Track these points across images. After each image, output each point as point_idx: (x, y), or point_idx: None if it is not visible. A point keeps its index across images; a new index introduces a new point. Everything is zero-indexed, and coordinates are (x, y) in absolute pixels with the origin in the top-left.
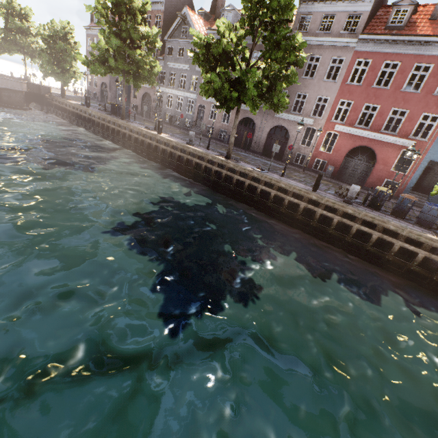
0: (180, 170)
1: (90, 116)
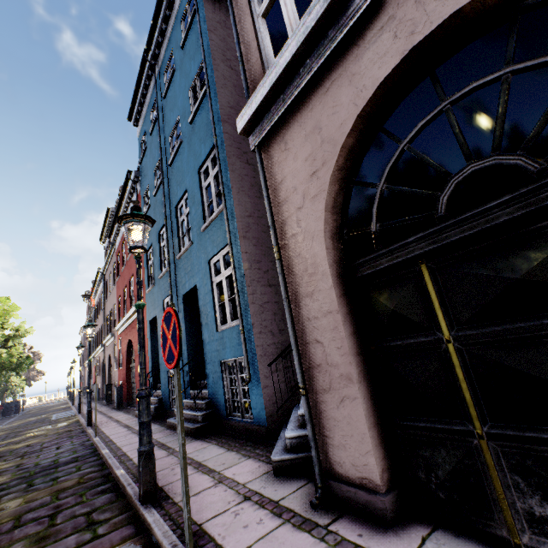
0: None
1: None
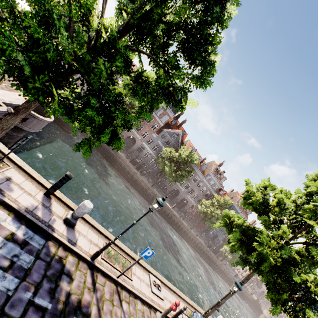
0: (174, 227)
1: (132, 171)
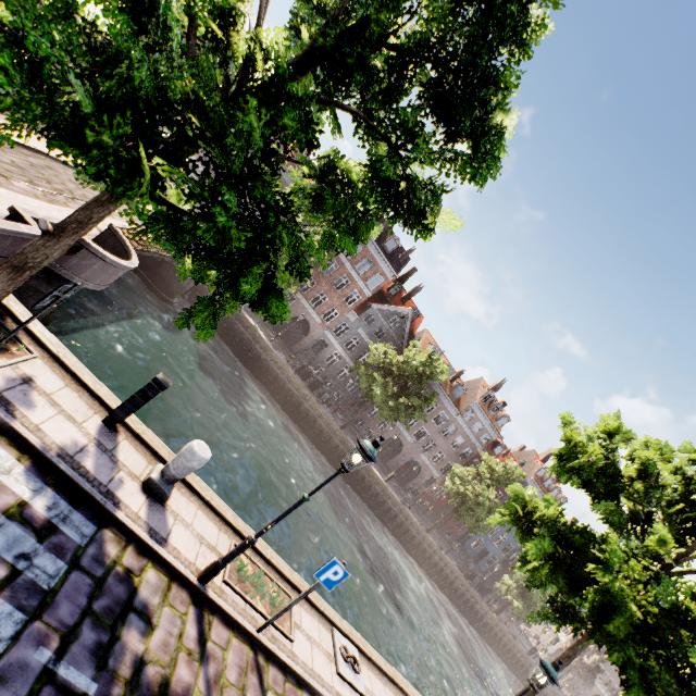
0: (389, 525)
1: (299, 393)
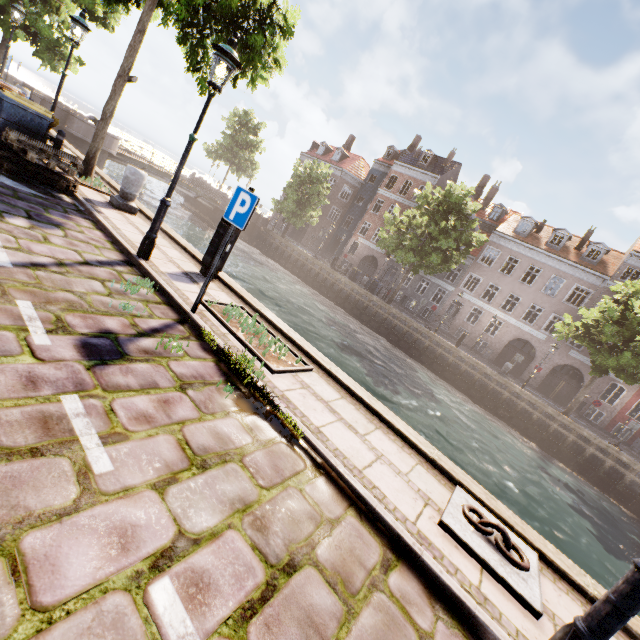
0: (484, 403)
1: (336, 280)
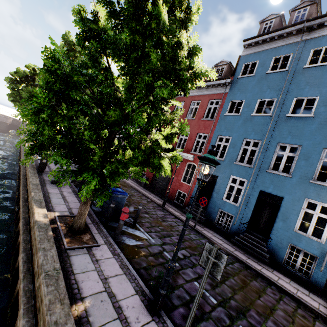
0: None
1: None
